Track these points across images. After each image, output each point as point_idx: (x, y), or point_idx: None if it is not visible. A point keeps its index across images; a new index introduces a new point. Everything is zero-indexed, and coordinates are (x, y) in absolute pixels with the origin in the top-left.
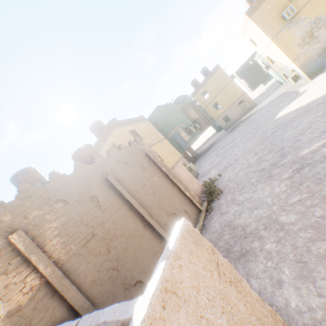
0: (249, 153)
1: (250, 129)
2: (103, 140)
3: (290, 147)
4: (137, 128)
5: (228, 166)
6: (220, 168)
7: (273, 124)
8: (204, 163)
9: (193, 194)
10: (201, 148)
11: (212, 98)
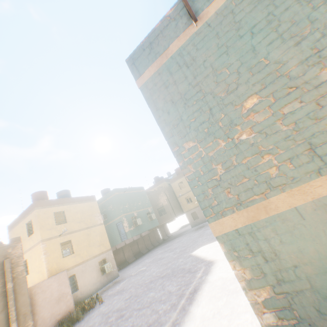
0: (135, 289)
1: (186, 247)
2: (27, 214)
3: (118, 322)
4: (72, 209)
5: (121, 291)
6: (123, 286)
7: (182, 260)
8: (147, 258)
9: (30, 324)
10: (179, 230)
11: (186, 191)
